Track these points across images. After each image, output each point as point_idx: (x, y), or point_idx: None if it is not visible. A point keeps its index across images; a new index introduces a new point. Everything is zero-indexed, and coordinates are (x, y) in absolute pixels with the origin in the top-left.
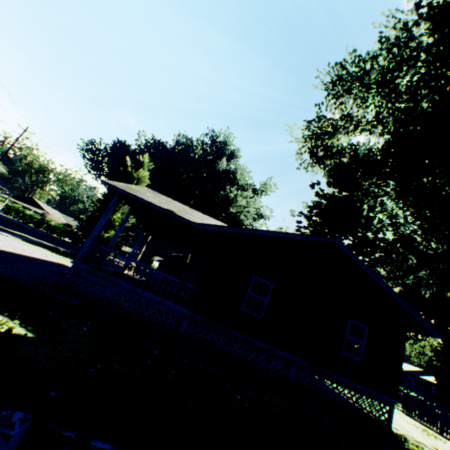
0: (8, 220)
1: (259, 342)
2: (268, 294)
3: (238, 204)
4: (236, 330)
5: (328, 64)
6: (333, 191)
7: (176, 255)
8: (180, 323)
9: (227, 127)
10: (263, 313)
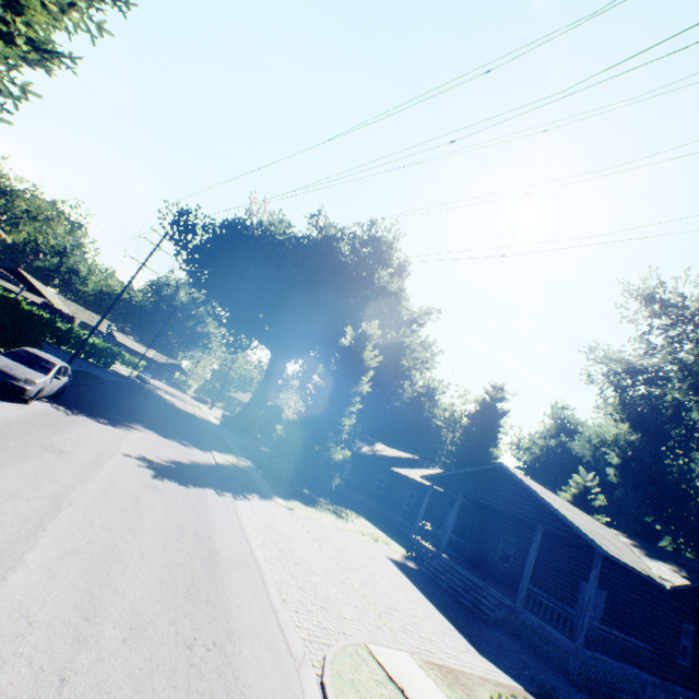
0: (89, 375)
1: (689, 692)
2: (691, 640)
3: (415, 356)
4: (675, 683)
5: (662, 282)
6: (628, 432)
7: (373, 454)
8: (642, 688)
9: (395, 220)
10: (688, 661)
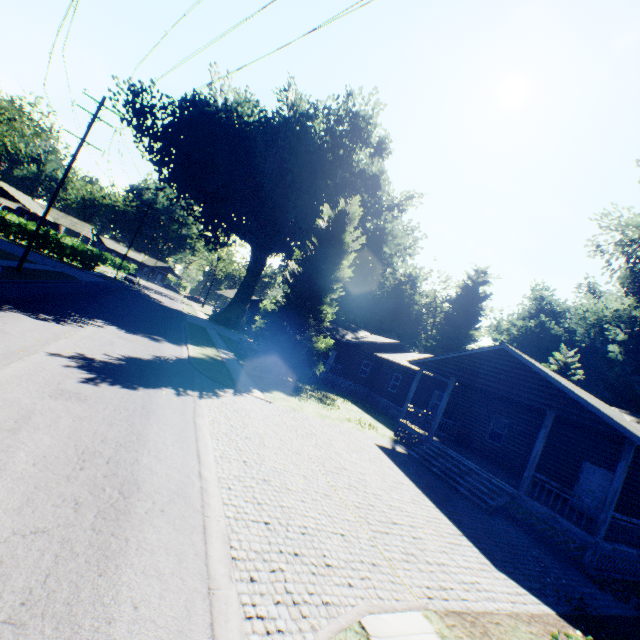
0: (60, 275)
1: None
2: None
3: (397, 243)
4: None
5: None
6: (634, 307)
7: (357, 341)
8: None
9: (374, 89)
10: None
